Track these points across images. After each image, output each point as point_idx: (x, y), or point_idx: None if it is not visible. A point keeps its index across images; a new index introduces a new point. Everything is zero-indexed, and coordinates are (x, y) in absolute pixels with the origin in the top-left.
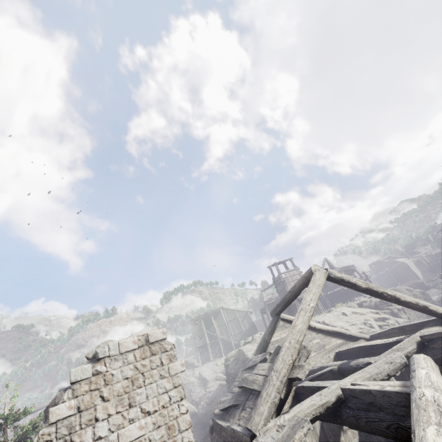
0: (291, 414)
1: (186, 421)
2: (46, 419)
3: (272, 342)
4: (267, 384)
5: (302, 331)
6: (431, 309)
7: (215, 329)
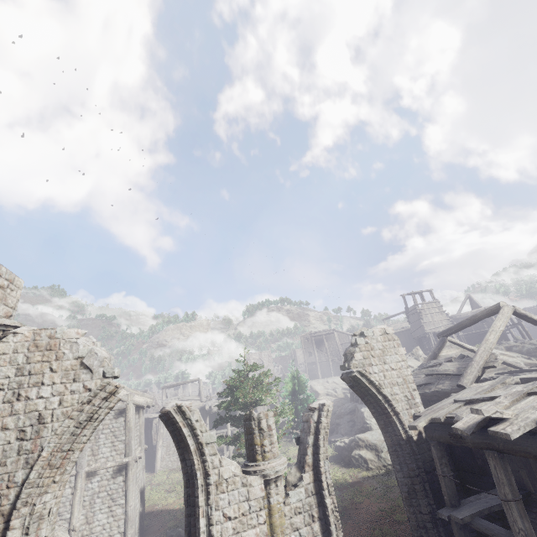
0: (486, 383)
1: (411, 379)
2: (346, 359)
3: (440, 356)
4: (470, 367)
5: (493, 343)
6: None
7: (326, 349)
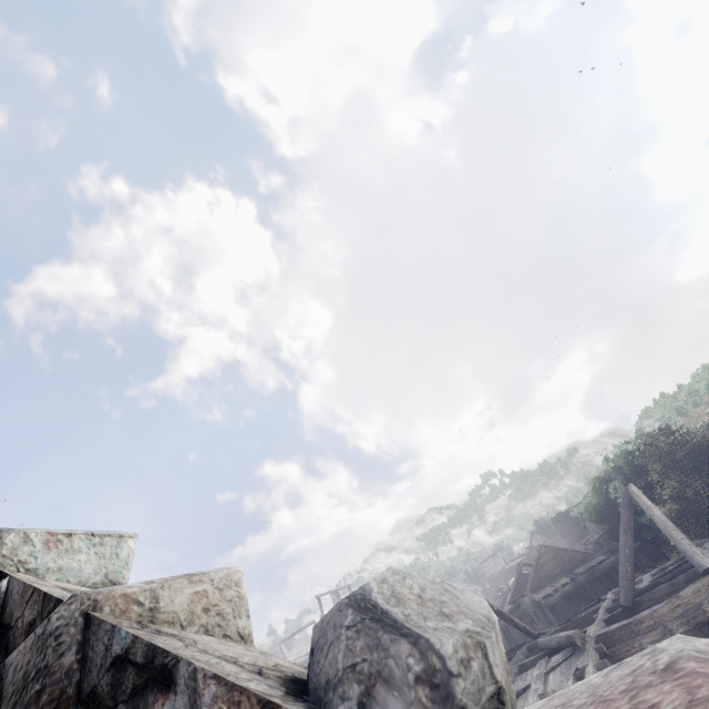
0: None
1: None
2: None
3: None
4: None
5: None
6: (528, 628)
7: None
